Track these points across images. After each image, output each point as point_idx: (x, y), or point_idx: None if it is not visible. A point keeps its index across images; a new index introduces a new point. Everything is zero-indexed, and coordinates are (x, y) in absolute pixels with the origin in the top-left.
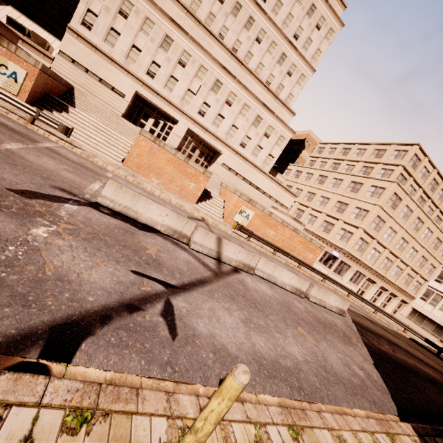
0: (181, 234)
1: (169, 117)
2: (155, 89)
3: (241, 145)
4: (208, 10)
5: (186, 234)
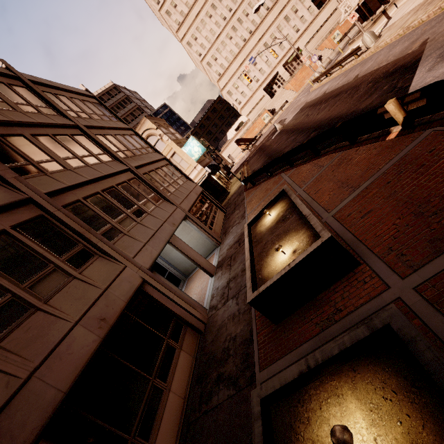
0: (328, 62)
1: (274, 76)
2: (263, 80)
3: (297, 32)
4: (234, 47)
5: (329, 61)
